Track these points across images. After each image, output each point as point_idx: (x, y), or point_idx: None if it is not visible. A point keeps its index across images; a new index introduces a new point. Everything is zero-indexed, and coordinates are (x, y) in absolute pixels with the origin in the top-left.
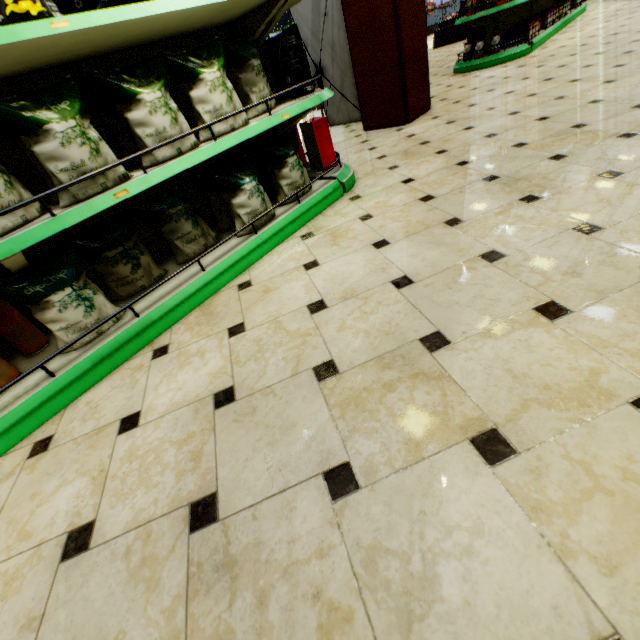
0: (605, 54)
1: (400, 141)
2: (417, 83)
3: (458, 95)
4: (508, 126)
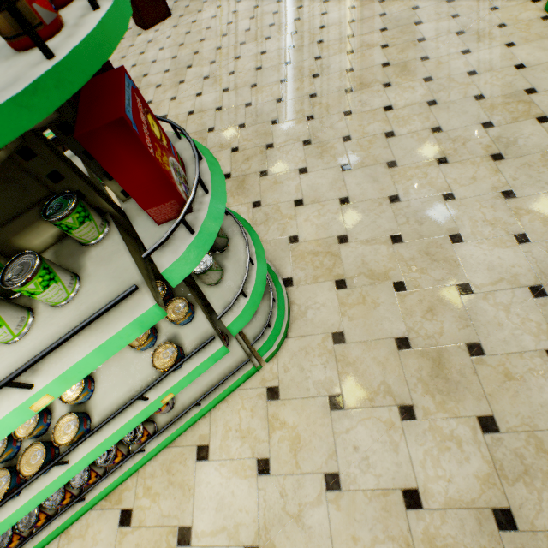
0: (257, 0)
1: (125, 49)
2: (149, 2)
3: (194, 6)
4: (145, 61)
